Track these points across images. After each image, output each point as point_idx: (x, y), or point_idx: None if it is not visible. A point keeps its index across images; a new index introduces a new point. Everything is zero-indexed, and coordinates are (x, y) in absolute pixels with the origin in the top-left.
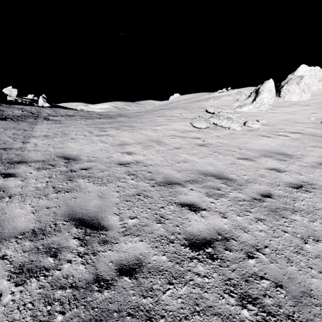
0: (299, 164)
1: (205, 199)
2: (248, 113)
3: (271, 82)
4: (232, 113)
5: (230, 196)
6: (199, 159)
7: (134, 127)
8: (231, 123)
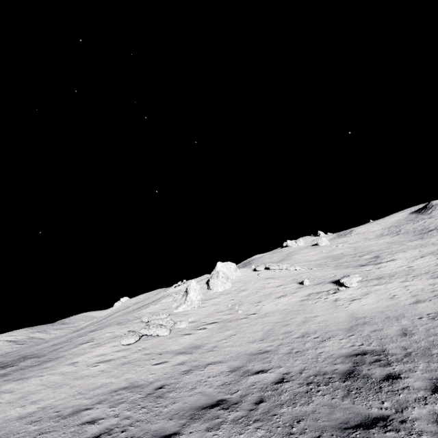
0: (200, 352)
1: (106, 411)
2: (183, 312)
3: (193, 282)
4: (162, 319)
5: (129, 400)
6: (117, 378)
7: (45, 369)
8: (159, 329)
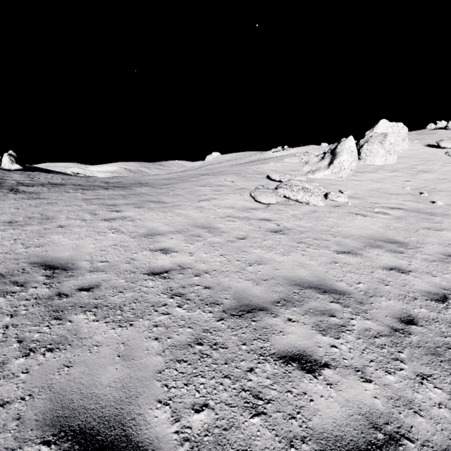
0: (422, 258)
1: (319, 341)
2: (325, 181)
3: (351, 140)
4: (308, 182)
5: (356, 329)
6: (281, 256)
7: (165, 203)
8: (309, 195)
